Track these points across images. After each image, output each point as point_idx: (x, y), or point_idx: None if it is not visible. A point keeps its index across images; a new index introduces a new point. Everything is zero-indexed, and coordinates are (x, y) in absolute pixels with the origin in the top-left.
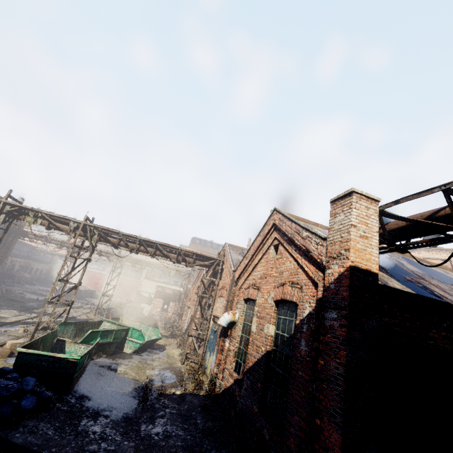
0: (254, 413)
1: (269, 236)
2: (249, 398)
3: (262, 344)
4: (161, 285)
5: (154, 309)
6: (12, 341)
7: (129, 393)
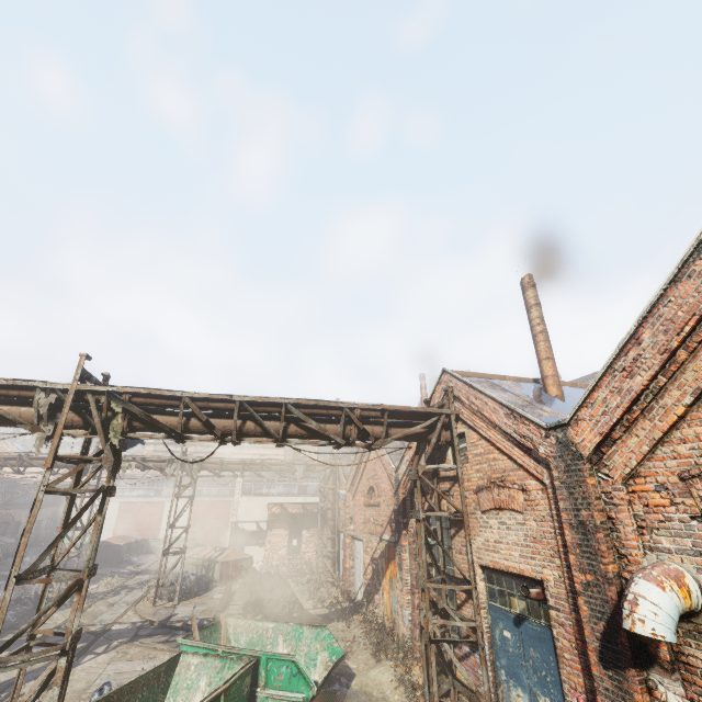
0: None
1: None
2: None
3: None
4: (275, 501)
5: (274, 554)
6: None
7: None
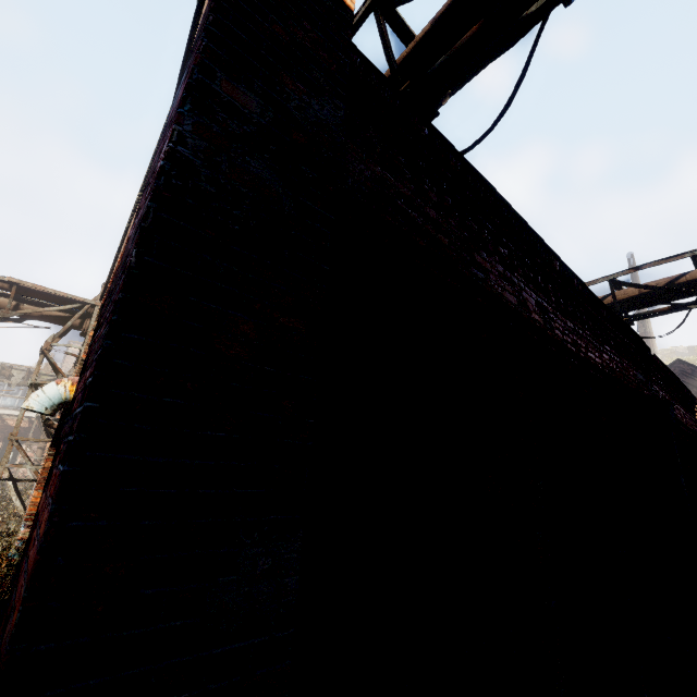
0: None
1: None
2: None
3: None
4: None
5: None
6: None
7: None
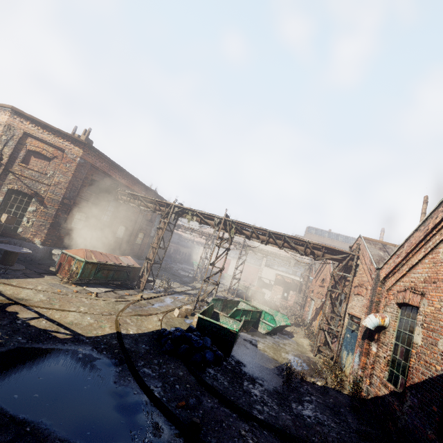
0: (429, 439)
1: (436, 231)
2: (418, 419)
3: (435, 361)
4: (279, 273)
5: (275, 296)
6: (185, 306)
7: (272, 370)
